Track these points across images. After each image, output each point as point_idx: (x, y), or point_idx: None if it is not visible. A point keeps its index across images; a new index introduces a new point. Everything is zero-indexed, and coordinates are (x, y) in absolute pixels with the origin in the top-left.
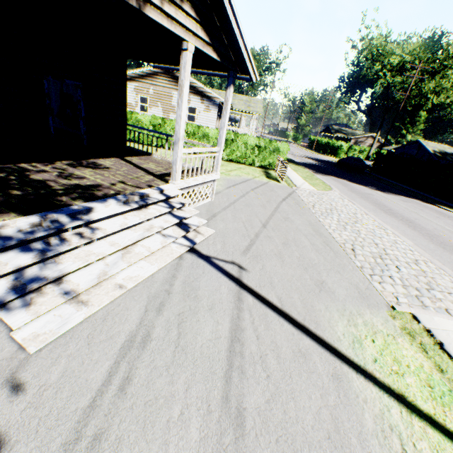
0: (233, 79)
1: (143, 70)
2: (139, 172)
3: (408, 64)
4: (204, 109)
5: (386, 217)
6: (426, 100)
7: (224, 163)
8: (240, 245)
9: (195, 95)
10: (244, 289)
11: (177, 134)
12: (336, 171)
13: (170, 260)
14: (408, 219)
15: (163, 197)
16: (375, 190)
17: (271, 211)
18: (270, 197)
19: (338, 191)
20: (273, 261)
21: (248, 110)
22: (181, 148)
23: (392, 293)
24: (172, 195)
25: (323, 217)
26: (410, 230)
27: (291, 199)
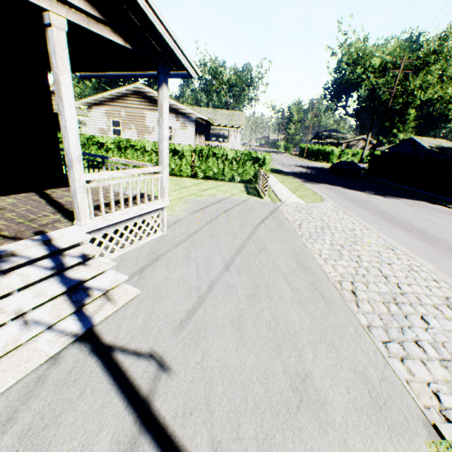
0: (164, 76)
1: (111, 93)
2: (46, 210)
3: (390, 64)
4: (180, 126)
5: (392, 230)
6: (413, 97)
7: (200, 182)
8: (177, 312)
9: (169, 113)
10: (147, 432)
11: (68, 154)
12: (329, 178)
13: (13, 381)
14: (419, 229)
15: (44, 251)
16: (374, 194)
17: (242, 240)
18: (246, 219)
19: (331, 201)
20: (225, 338)
21: (231, 123)
22: (81, 174)
23: (427, 384)
24: (64, 246)
25: (312, 240)
26: (425, 245)
27: (272, 219)
